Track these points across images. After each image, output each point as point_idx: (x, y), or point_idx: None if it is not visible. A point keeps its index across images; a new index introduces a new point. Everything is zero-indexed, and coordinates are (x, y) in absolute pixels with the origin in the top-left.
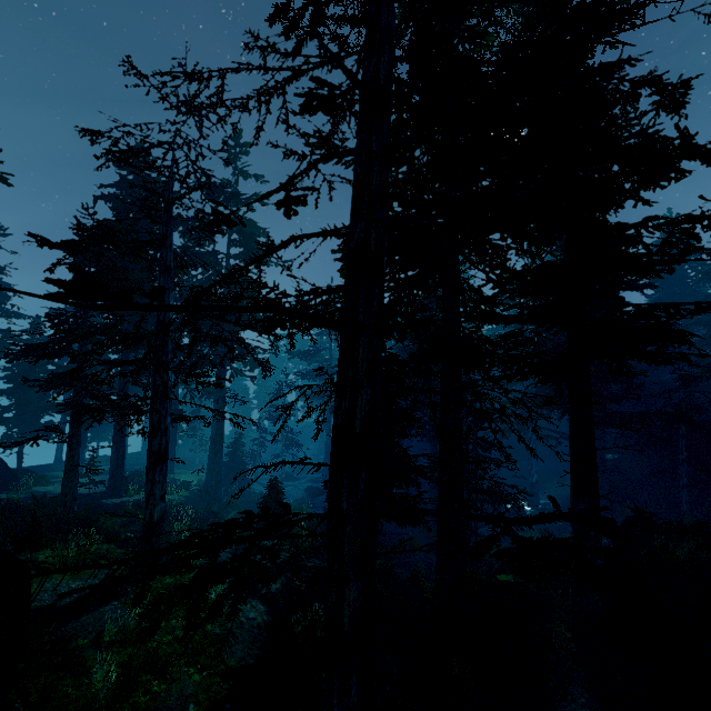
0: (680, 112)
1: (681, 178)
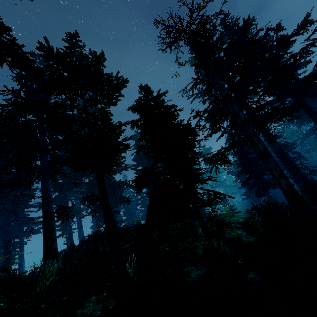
0: (283, 29)
1: (294, 42)
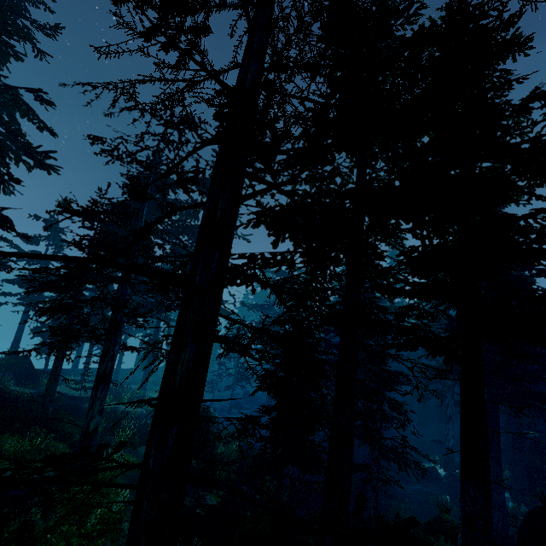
0: None
1: None
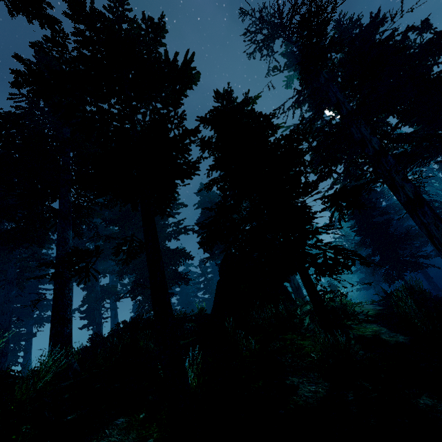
0: (431, 29)
1: None
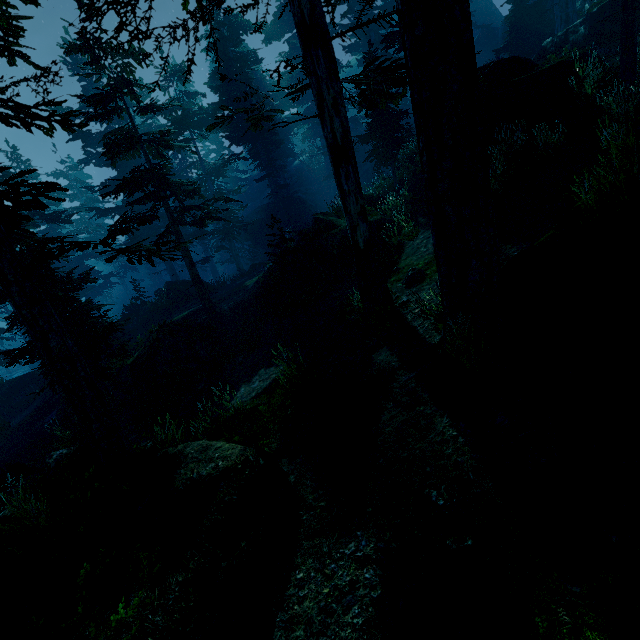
0: None
1: None
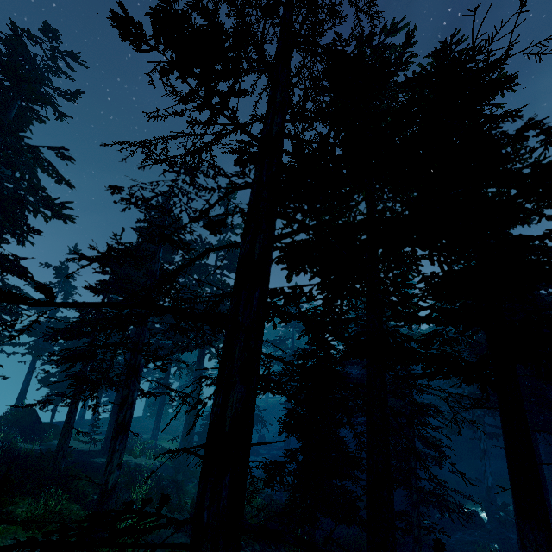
0: None
1: None
